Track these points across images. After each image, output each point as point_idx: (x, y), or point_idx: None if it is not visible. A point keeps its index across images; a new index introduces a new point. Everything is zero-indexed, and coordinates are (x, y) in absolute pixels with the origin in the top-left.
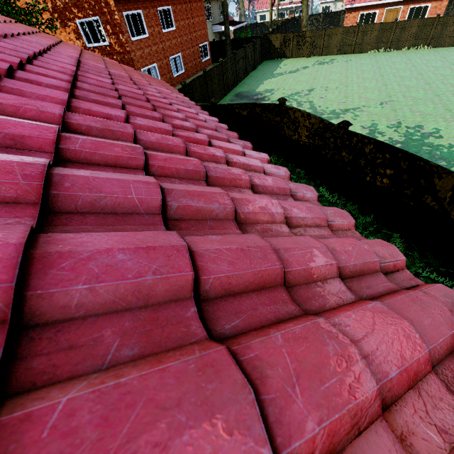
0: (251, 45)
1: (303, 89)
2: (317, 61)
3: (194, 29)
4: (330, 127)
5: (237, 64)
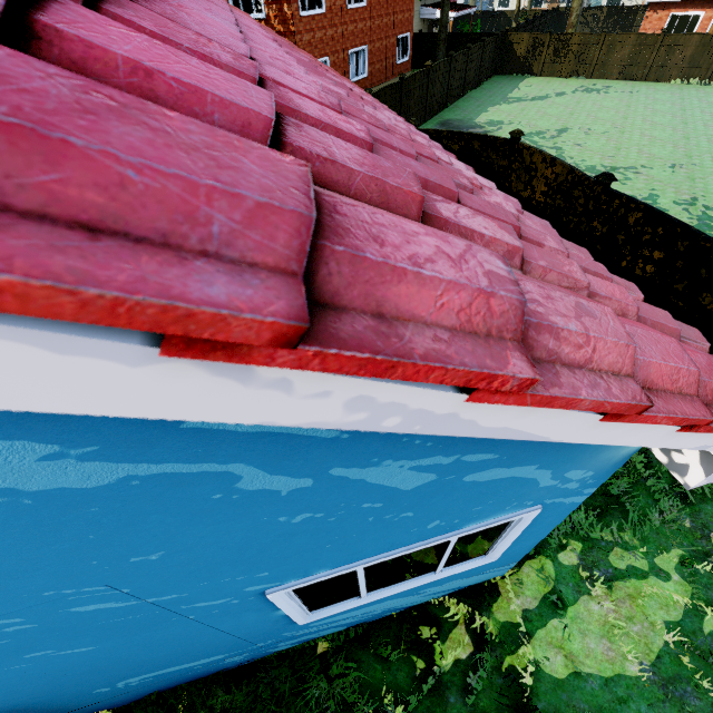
0: (479, 47)
1: (551, 127)
2: (582, 86)
3: (394, 9)
4: (582, 181)
5: (452, 75)
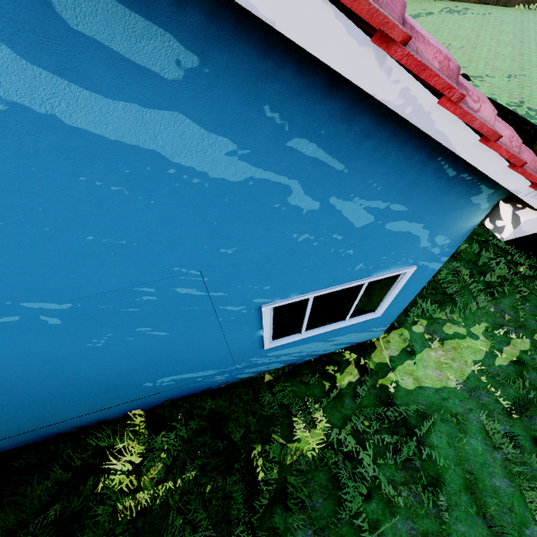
0: None
1: None
2: (446, 7)
3: None
4: None
5: None
